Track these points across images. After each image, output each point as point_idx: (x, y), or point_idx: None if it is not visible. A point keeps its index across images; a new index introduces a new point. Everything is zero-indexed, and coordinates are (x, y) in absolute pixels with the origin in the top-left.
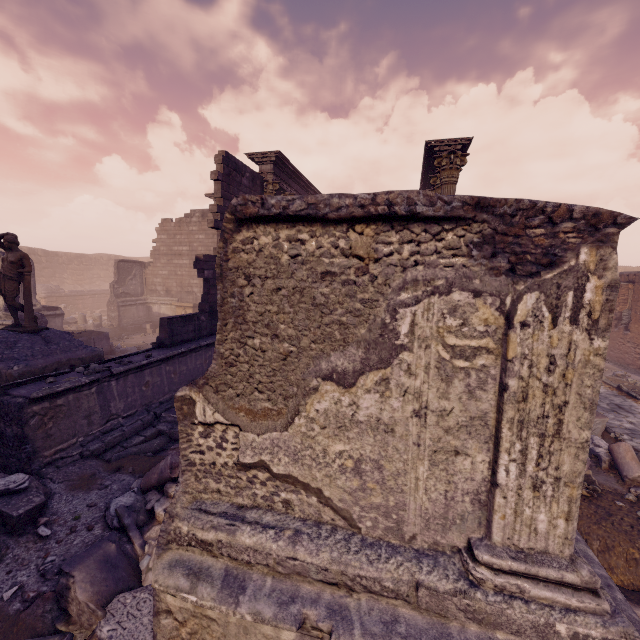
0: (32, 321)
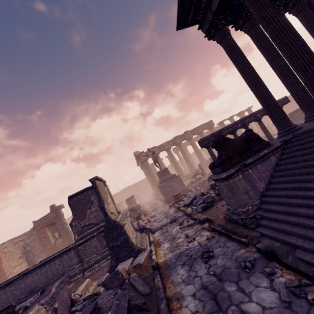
0: None
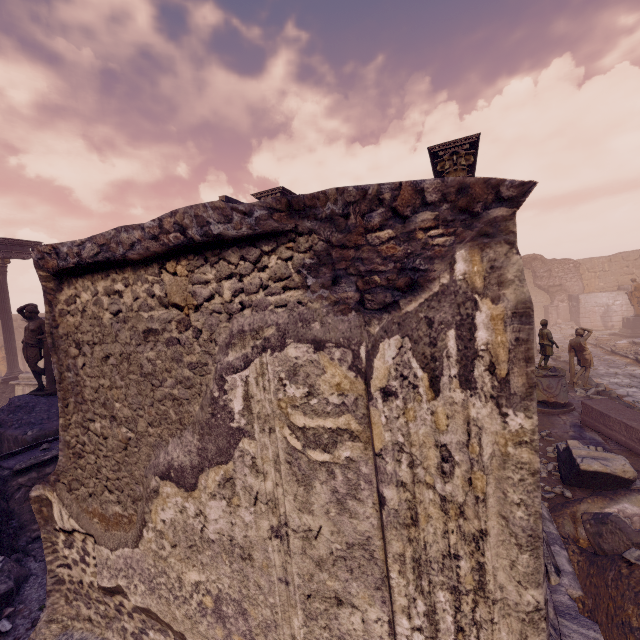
0: (52, 384)
